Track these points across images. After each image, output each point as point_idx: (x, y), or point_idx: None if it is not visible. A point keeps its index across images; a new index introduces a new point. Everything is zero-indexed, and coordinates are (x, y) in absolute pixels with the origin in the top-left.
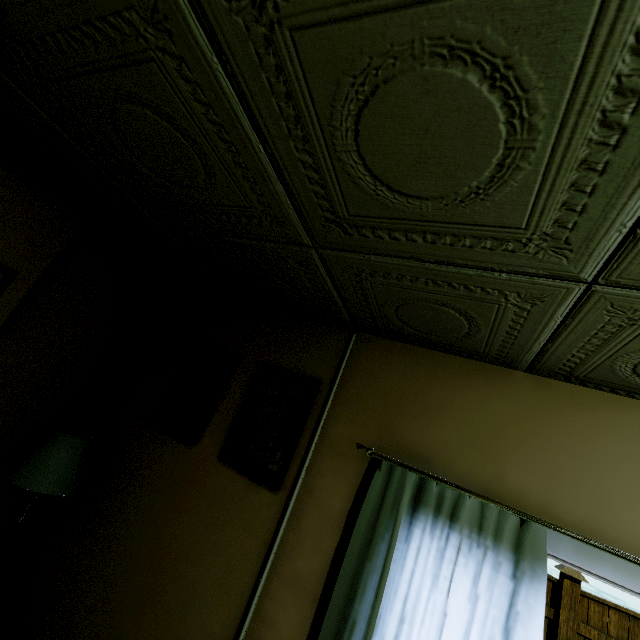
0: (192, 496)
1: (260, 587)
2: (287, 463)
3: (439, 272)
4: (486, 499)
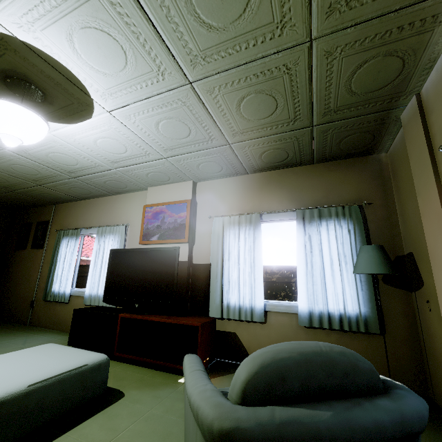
0: (27, 259)
1: (41, 266)
2: (44, 242)
3: (29, 189)
4: (72, 229)
